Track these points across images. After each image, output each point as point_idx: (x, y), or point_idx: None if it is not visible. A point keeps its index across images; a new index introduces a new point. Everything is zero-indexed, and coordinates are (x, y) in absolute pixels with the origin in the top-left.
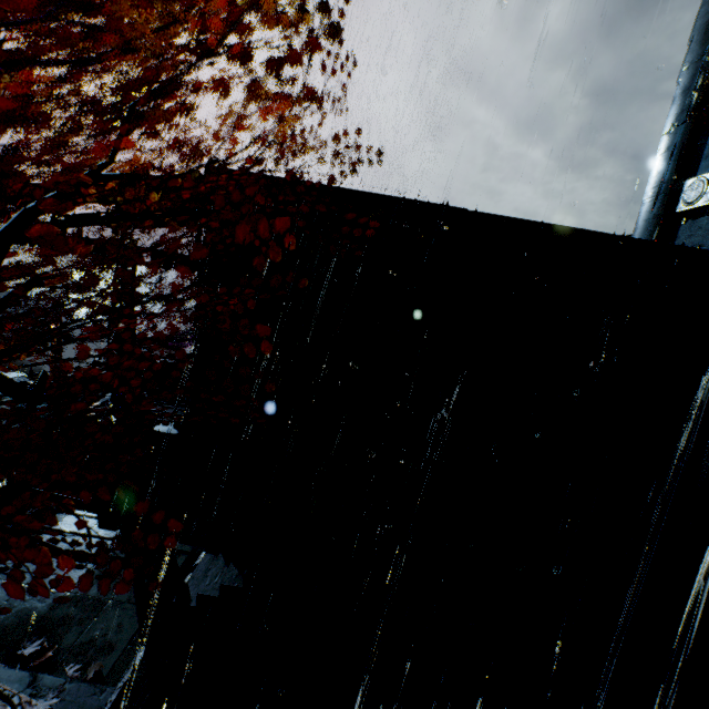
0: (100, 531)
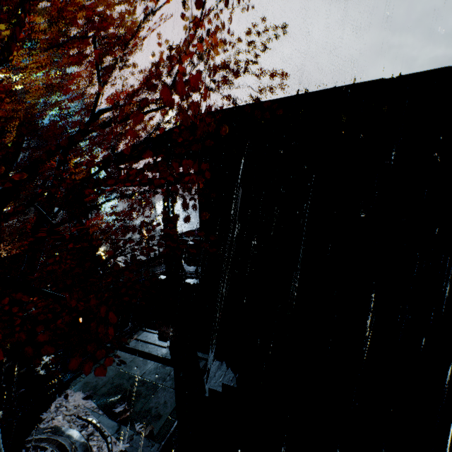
0: (158, 341)
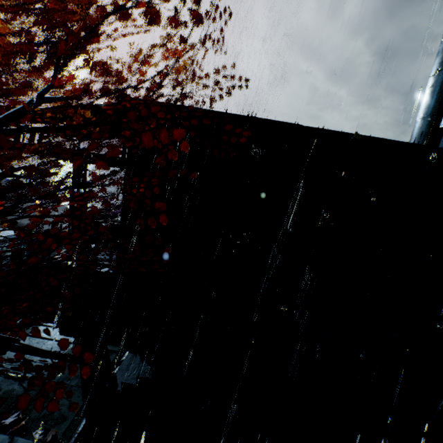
0: (60, 336)
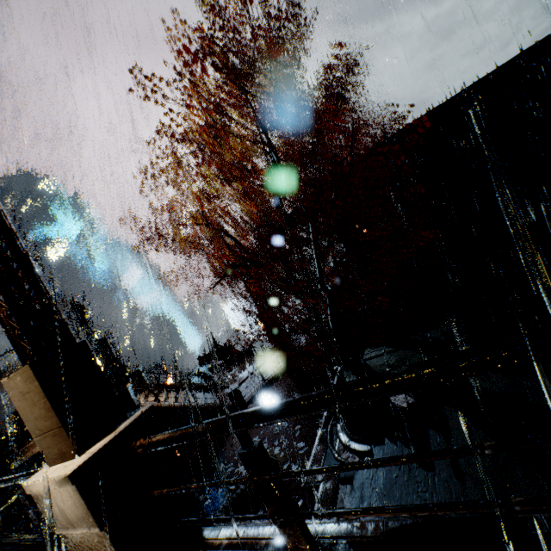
0: (375, 349)
